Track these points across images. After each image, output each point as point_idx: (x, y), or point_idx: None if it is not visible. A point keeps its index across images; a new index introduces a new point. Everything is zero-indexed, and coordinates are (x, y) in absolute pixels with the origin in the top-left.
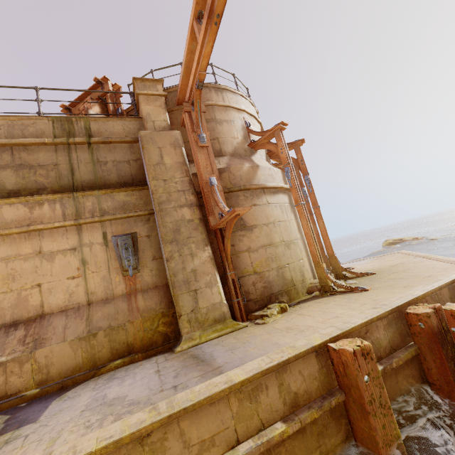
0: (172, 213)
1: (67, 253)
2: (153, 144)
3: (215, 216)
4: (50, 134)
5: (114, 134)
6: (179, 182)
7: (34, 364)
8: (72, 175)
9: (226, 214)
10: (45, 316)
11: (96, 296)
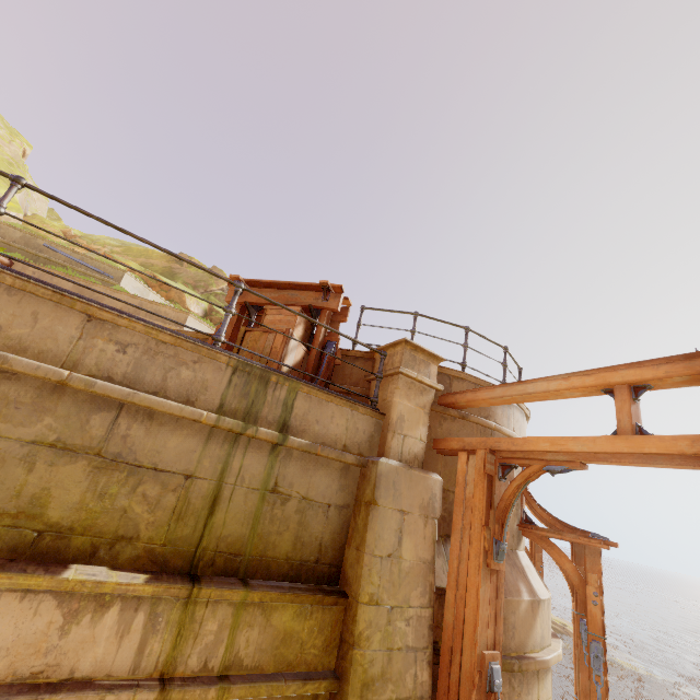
0: None
1: None
2: (394, 500)
3: None
4: (217, 395)
5: (326, 434)
6: (413, 619)
7: None
8: (209, 515)
9: None
10: None
11: None
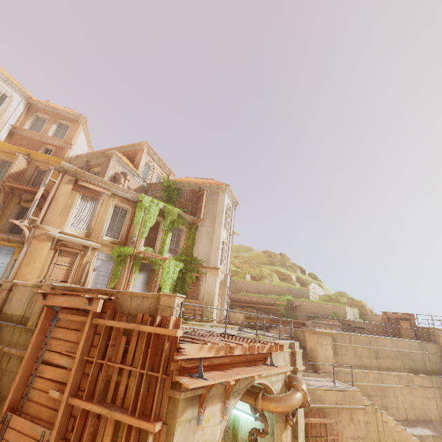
0: None
1: (432, 399)
2: None
3: None
4: (418, 348)
5: (432, 350)
6: None
7: (441, 439)
8: (425, 366)
9: None
10: (432, 421)
11: (441, 418)
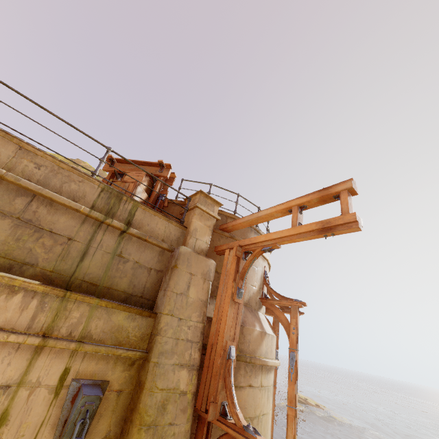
0: (168, 374)
1: None
2: (187, 267)
3: (216, 405)
4: (91, 201)
5: (153, 232)
6: (192, 327)
7: None
8: (80, 261)
9: (239, 425)
10: None
11: None
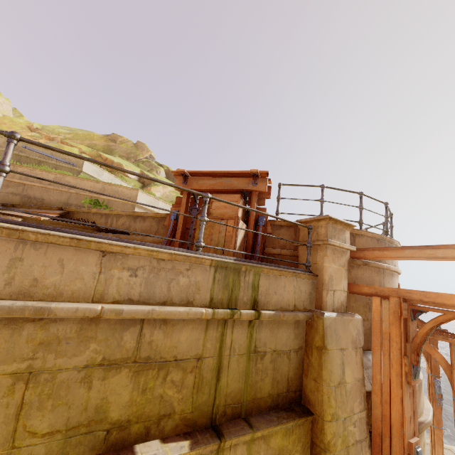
0: None
1: None
2: (336, 343)
3: None
4: (207, 292)
5: (282, 300)
6: (357, 422)
7: None
8: (217, 382)
9: None
10: None
11: None
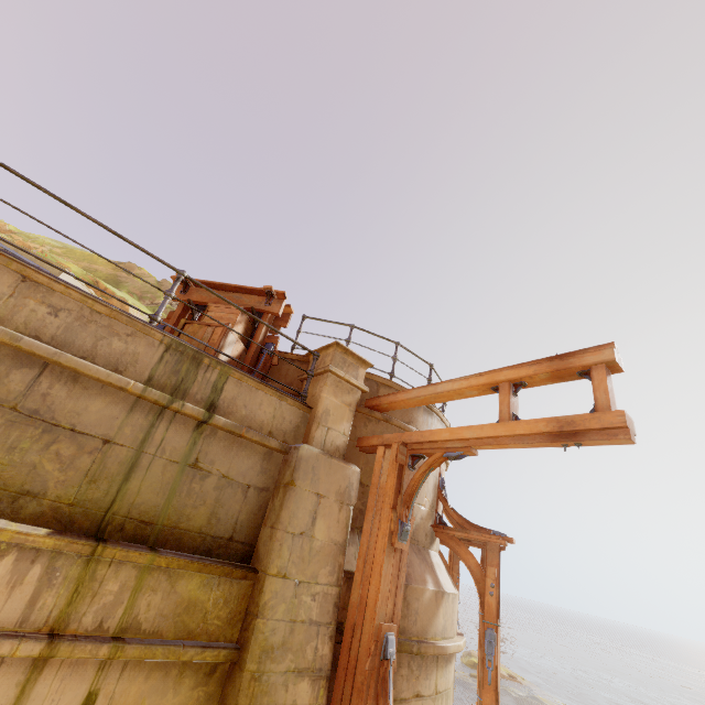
0: (276, 692)
1: None
2: (311, 483)
3: None
4: (146, 369)
5: (253, 419)
6: (320, 595)
7: None
8: (124, 481)
9: None
10: None
11: None
